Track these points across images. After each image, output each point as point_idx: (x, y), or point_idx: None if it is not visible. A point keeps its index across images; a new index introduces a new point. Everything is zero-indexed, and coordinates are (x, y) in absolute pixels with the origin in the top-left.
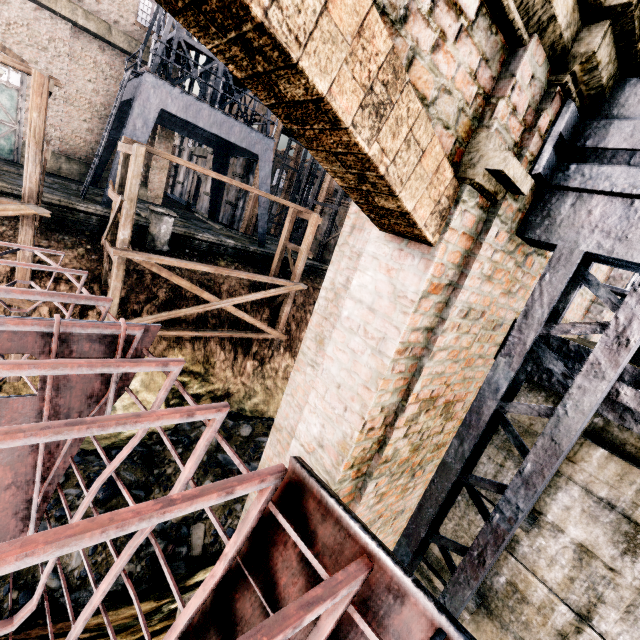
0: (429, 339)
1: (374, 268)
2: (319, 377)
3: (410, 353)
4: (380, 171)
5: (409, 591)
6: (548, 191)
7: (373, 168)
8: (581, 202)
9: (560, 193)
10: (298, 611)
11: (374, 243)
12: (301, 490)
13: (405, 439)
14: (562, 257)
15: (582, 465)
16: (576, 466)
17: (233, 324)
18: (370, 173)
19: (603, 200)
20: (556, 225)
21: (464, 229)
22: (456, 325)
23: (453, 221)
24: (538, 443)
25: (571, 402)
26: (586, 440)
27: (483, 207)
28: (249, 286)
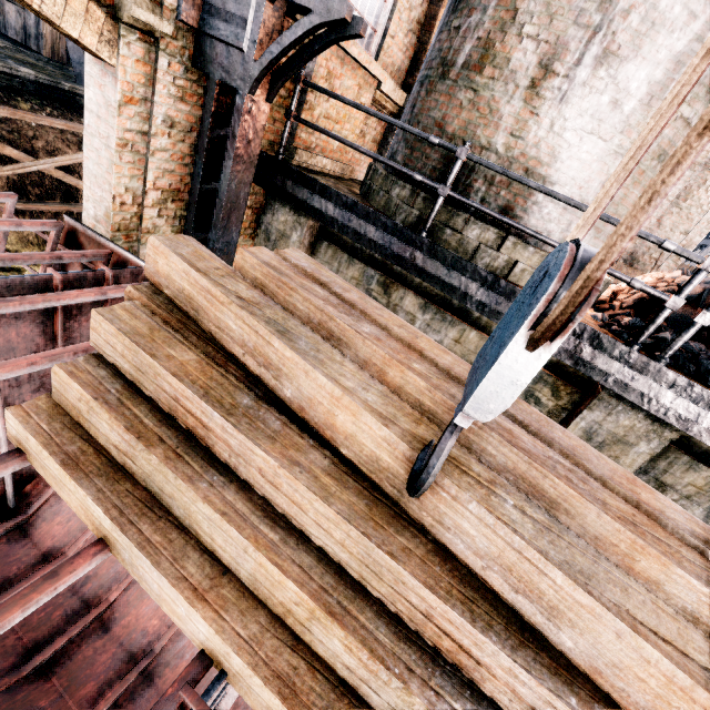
0: (147, 141)
1: (93, 85)
2: (85, 174)
3: (133, 149)
4: (35, 8)
5: (129, 258)
6: (200, 35)
7: (30, 6)
8: (213, 45)
9: (205, 37)
10: (59, 253)
11: (88, 64)
12: (76, 233)
13: (161, 219)
14: (210, 84)
15: (318, 255)
16: (315, 256)
17: (68, 196)
18: (33, 8)
19: (220, 45)
20: (206, 61)
21: (137, 57)
22: (166, 133)
23: (121, 50)
24: (216, 203)
25: (223, 175)
26: (319, 238)
27: (148, 42)
28: (78, 144)
